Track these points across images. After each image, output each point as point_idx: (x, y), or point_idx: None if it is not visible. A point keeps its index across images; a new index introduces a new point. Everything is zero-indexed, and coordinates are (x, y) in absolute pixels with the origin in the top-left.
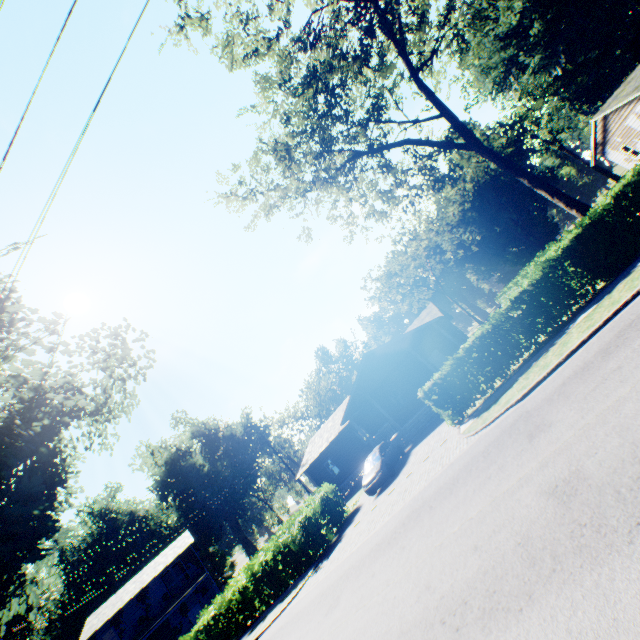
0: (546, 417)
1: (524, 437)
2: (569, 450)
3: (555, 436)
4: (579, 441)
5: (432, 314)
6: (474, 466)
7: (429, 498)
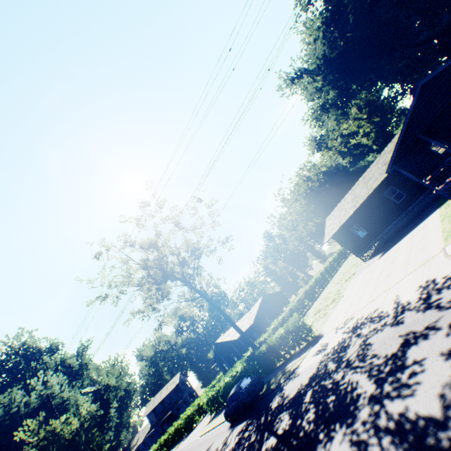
0: None
1: None
2: None
3: None
4: None
5: (255, 311)
6: None
7: None
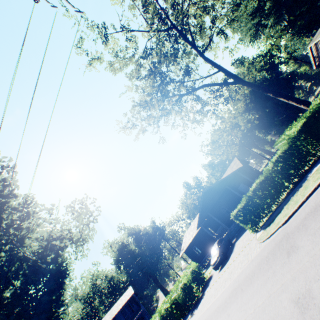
0: (296, 241)
1: (285, 253)
2: (305, 272)
3: (299, 258)
4: (310, 266)
5: (236, 164)
6: (262, 266)
7: (241, 282)
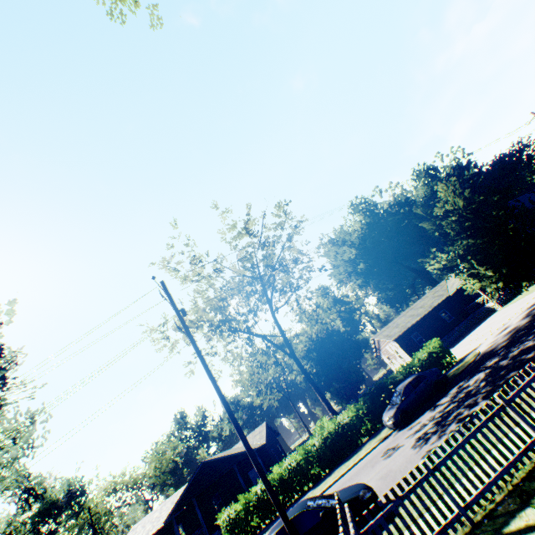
0: None
1: None
2: None
3: None
4: None
5: (261, 434)
6: None
7: None
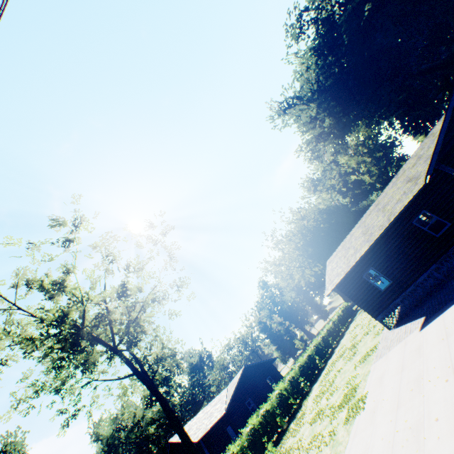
0: None
1: None
2: None
3: None
4: None
5: (232, 390)
6: None
7: None
